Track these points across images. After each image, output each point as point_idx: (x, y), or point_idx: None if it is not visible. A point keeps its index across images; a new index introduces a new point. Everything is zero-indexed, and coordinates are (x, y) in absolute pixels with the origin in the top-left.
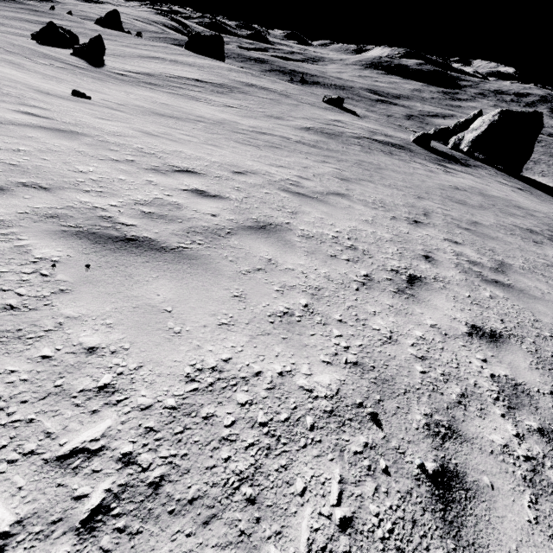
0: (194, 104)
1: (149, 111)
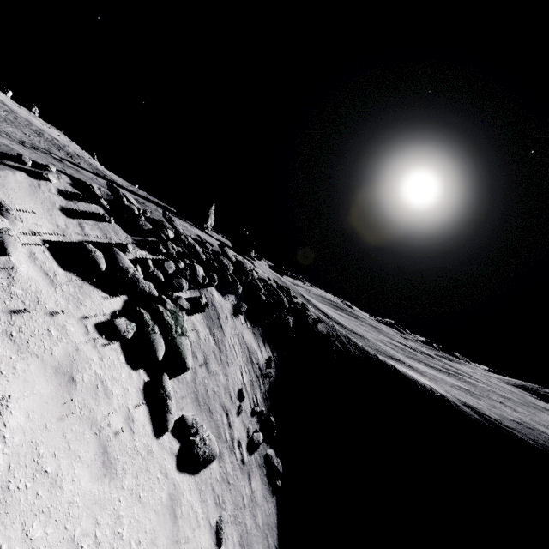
0: None
1: None
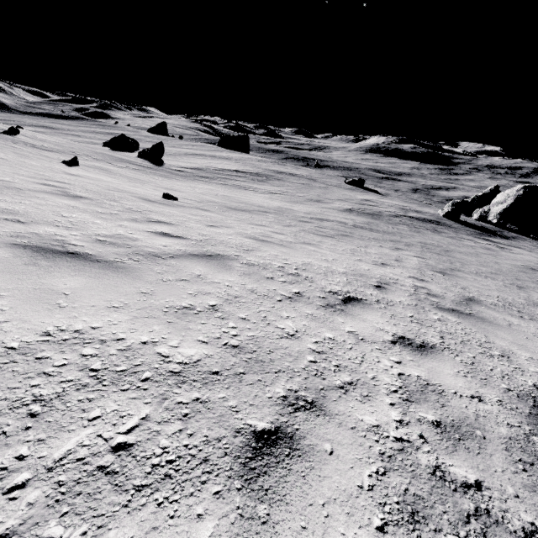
0: (246, 193)
1: (222, 205)
